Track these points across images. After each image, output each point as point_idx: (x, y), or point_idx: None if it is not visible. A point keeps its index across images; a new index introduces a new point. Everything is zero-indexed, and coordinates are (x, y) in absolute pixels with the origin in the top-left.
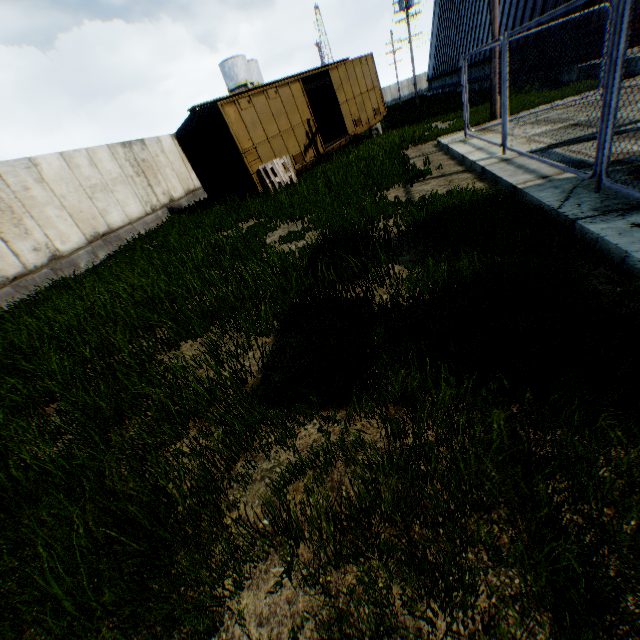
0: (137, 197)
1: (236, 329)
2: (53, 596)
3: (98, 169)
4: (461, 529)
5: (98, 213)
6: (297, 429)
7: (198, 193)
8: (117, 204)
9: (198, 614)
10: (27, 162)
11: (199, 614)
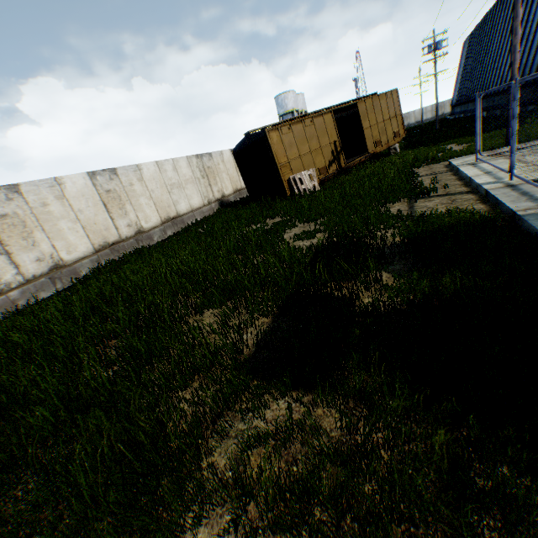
0: (199, 193)
1: (244, 307)
2: (81, 484)
3: (177, 173)
4: (384, 534)
5: (172, 203)
6: (271, 401)
7: (243, 192)
8: (185, 197)
9: (164, 533)
10: (135, 167)
11: (164, 533)
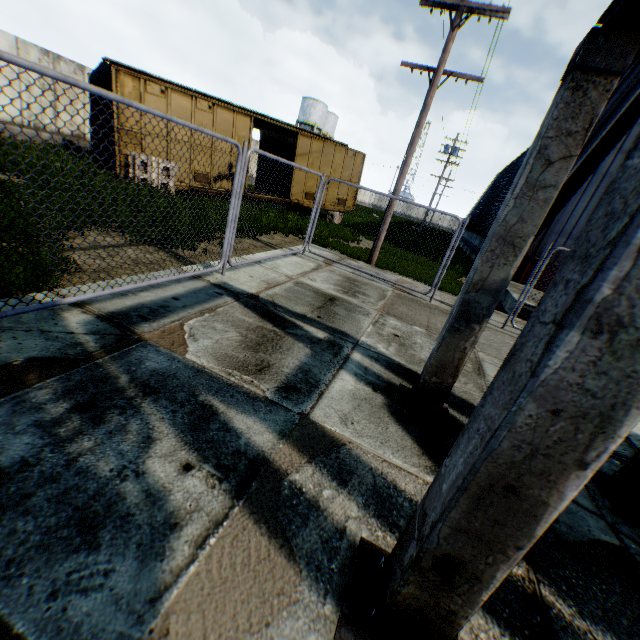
0: (22, 103)
1: None
2: None
3: None
4: None
5: None
6: None
7: None
8: None
9: None
10: None
11: None
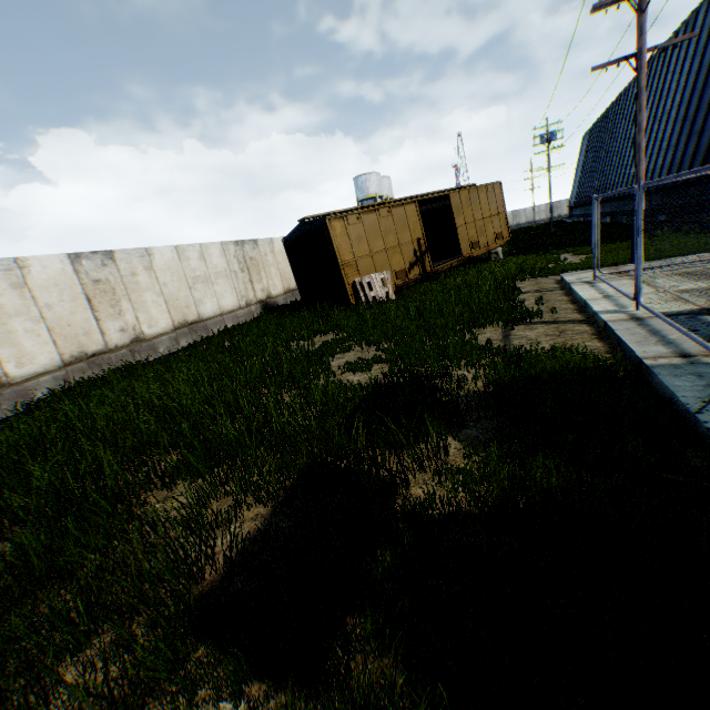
0: (235, 291)
1: (235, 484)
2: None
3: (205, 262)
4: None
5: (192, 302)
6: (212, 701)
7: (298, 293)
8: (213, 295)
9: None
10: (143, 251)
11: None
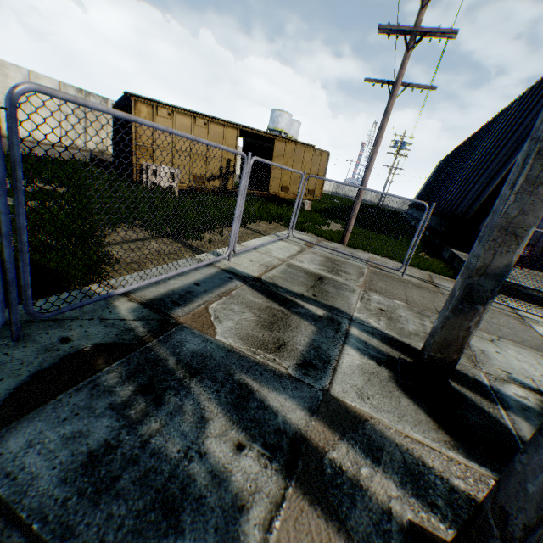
0: (61, 129)
1: None
2: None
3: None
4: None
5: None
6: None
7: None
8: (30, 122)
9: None
10: None
11: None
